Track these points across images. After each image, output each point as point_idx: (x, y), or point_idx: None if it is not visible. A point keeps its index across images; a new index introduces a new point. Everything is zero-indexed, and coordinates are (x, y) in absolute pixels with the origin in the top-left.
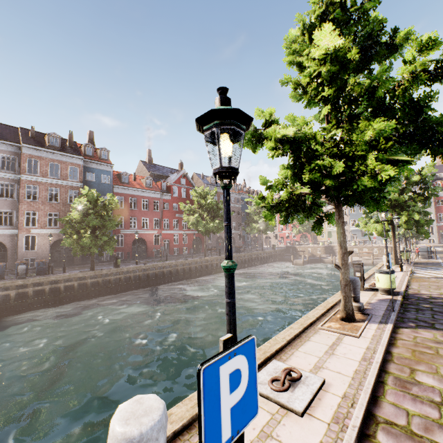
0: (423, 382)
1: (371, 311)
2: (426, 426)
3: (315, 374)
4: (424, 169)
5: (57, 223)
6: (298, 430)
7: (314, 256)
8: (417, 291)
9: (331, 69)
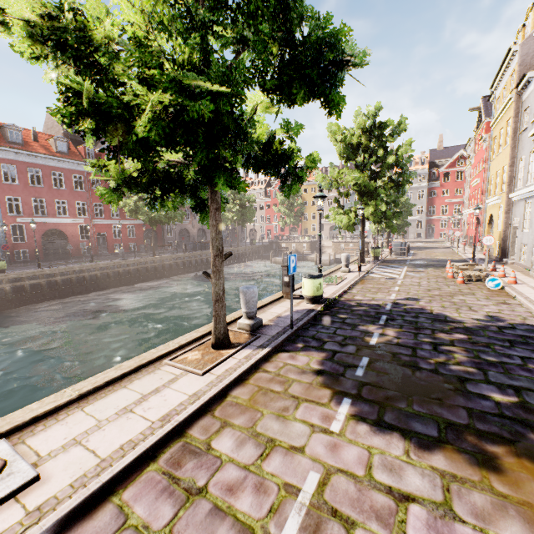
0: (216, 449)
1: (268, 328)
2: None
3: (33, 466)
4: (401, 149)
5: None
6: None
7: (299, 253)
8: (352, 296)
9: None
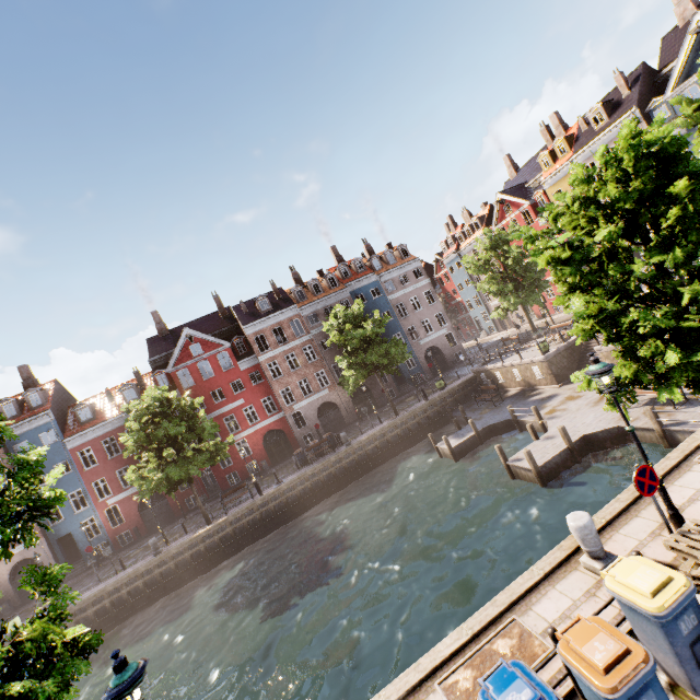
0: None
1: None
2: None
3: None
4: None
5: None
6: None
7: (532, 388)
8: None
9: None
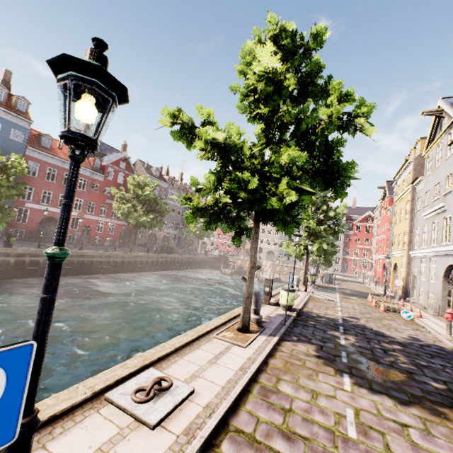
0: (283, 391)
1: (267, 323)
2: (268, 432)
3: (187, 384)
4: (339, 208)
5: None
6: (142, 445)
7: (243, 268)
8: (310, 309)
9: (266, 88)
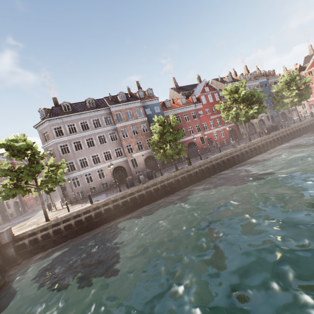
0: None
1: None
2: None
3: None
4: None
5: (139, 148)
6: None
7: None
8: None
9: None
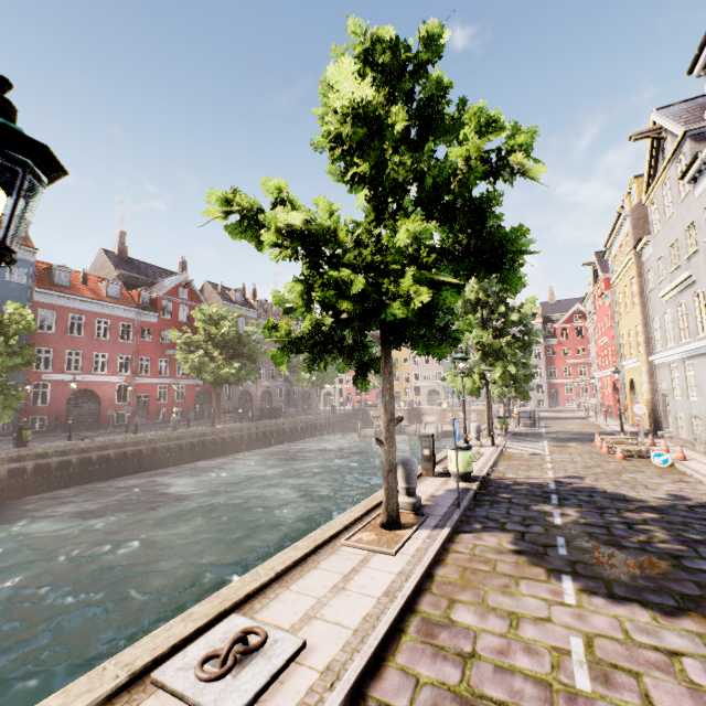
0: (460, 621)
1: (430, 508)
2: (435, 702)
3: (293, 634)
4: (524, 306)
5: None
6: None
7: None
8: (502, 474)
9: (357, 131)
